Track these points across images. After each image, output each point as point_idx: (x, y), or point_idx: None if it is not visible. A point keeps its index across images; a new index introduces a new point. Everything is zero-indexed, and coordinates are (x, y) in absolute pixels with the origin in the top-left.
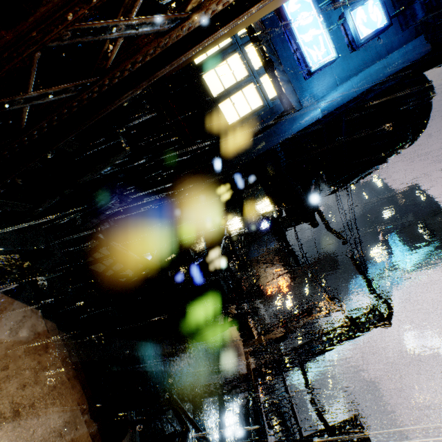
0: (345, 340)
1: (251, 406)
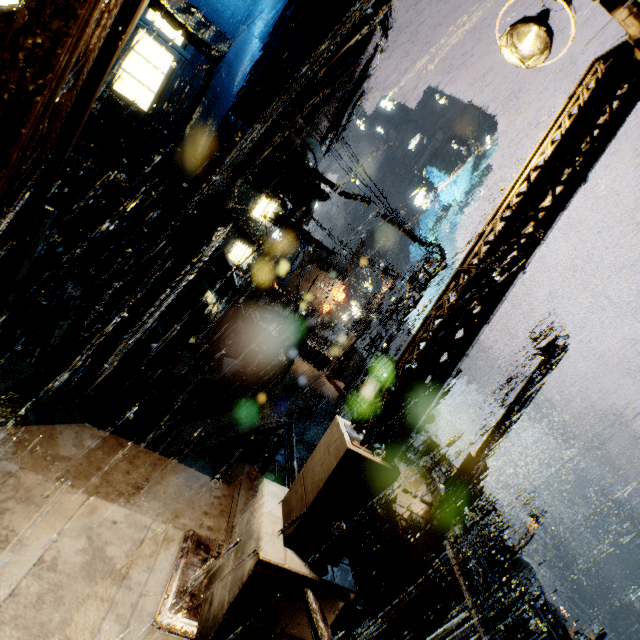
0: (414, 305)
1: (356, 417)
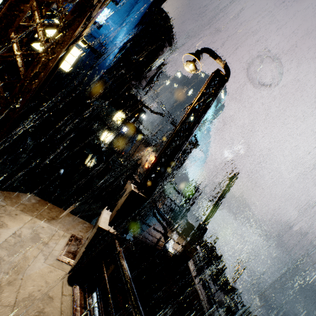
0: (183, 162)
1: (155, 212)
